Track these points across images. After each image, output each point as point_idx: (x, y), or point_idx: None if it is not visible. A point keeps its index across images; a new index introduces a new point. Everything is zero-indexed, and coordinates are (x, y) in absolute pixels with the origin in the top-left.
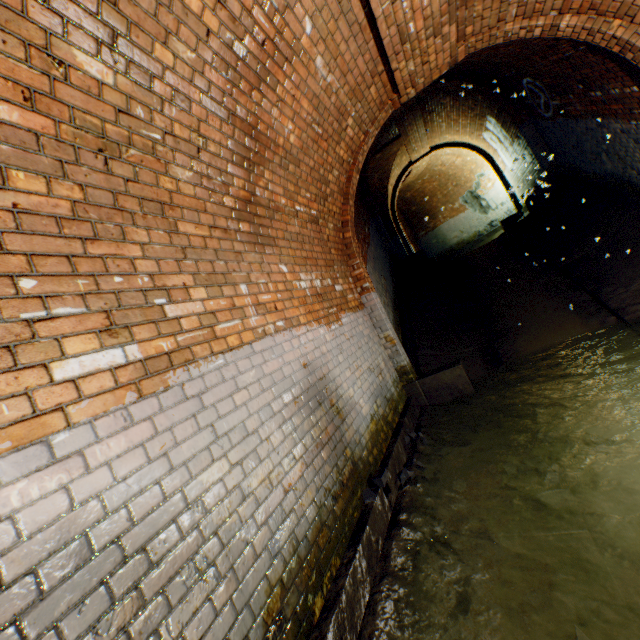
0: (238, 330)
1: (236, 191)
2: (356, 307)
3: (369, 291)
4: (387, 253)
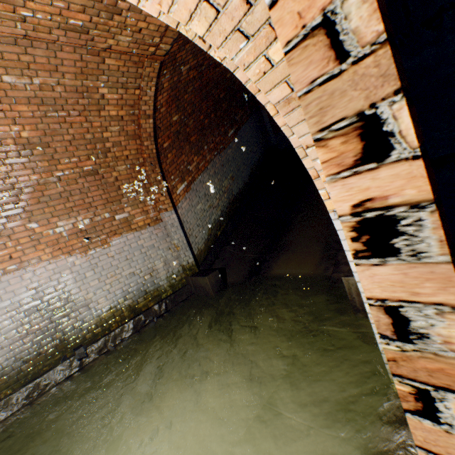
0: None
1: None
2: (145, 225)
3: (162, 211)
4: (265, 145)
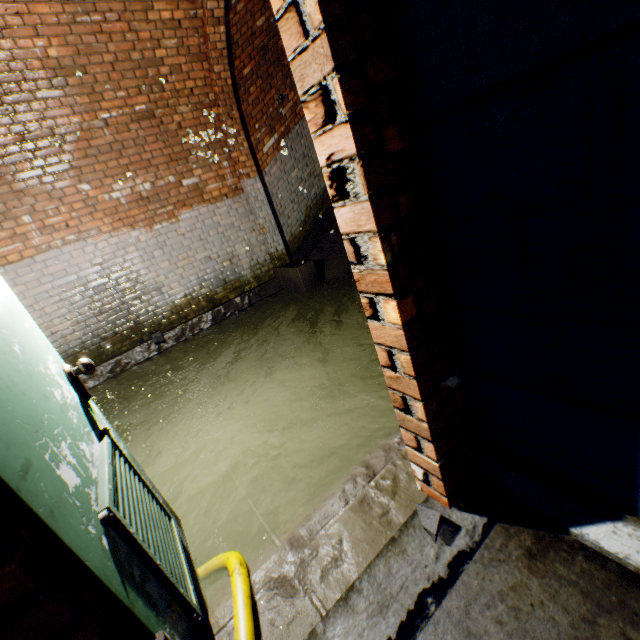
0: (20, 250)
1: (1, 140)
2: (222, 196)
3: (243, 178)
4: None
